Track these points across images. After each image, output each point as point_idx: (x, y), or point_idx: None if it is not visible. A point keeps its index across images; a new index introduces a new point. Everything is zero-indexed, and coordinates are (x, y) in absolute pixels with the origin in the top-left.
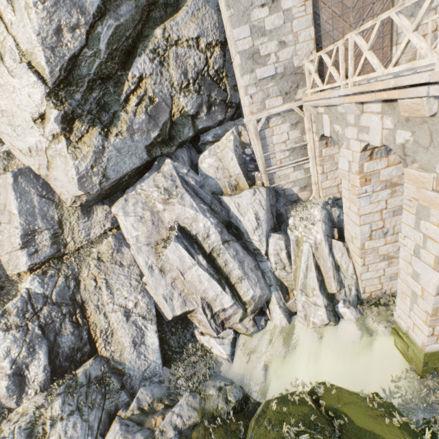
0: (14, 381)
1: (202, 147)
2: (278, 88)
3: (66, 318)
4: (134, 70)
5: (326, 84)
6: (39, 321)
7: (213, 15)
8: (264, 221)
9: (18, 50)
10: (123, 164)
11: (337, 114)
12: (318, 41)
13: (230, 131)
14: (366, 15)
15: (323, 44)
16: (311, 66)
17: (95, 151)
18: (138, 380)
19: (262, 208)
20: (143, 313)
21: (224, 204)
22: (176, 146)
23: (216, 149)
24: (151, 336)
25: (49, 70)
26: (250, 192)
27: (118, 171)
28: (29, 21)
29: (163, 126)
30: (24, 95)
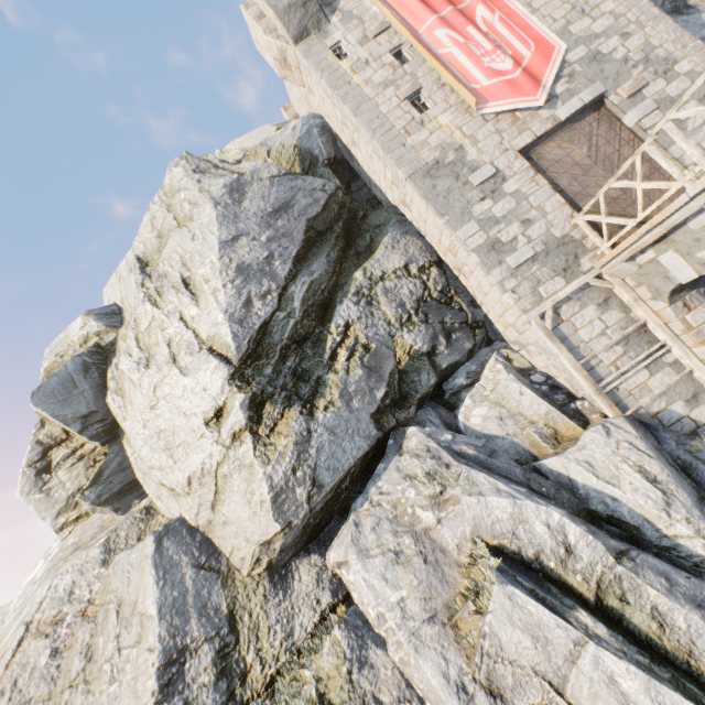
0: None
1: (453, 400)
2: (549, 268)
3: None
4: (337, 319)
5: (642, 210)
6: None
7: (416, 242)
8: (672, 483)
9: (197, 340)
10: (342, 453)
11: (693, 236)
12: (571, 205)
13: (490, 359)
14: (617, 162)
15: (580, 205)
16: (592, 216)
17: (297, 442)
18: None
19: (644, 455)
20: None
21: (553, 474)
22: (415, 405)
23: (481, 391)
24: None
25: (236, 345)
26: (596, 432)
27: (335, 467)
28: (215, 304)
29: (390, 378)
30: (197, 391)
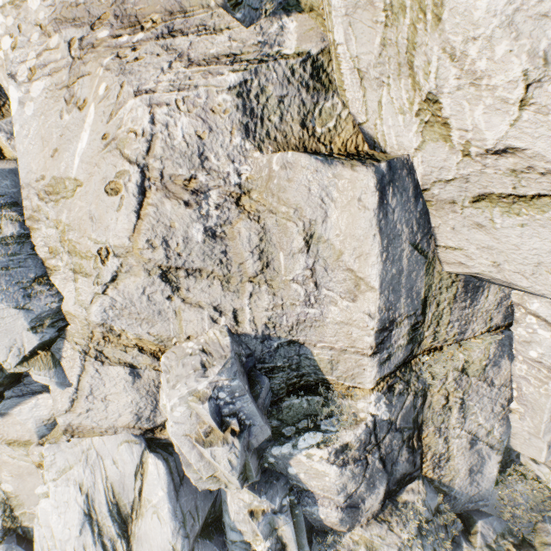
0: (346, 512)
1: None
2: None
3: (404, 444)
4: None
5: None
6: (379, 453)
7: None
8: None
9: None
10: None
11: None
12: None
13: None
14: None
15: None
16: None
17: None
18: (462, 502)
19: None
20: (492, 443)
21: None
22: None
23: None
24: (492, 466)
25: None
26: None
27: None
28: None
29: None
30: None
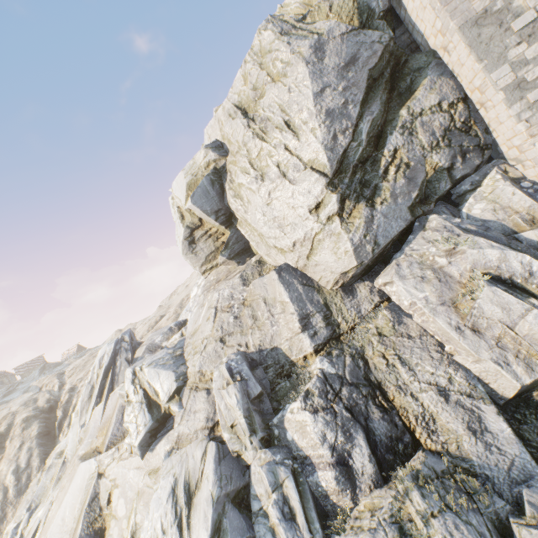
0: (339, 471)
1: (458, 200)
2: None
3: (369, 401)
4: (388, 146)
5: None
6: (342, 403)
7: (448, 82)
8: None
9: (301, 163)
10: (390, 228)
11: None
12: None
13: (491, 172)
14: None
15: None
16: None
17: (365, 222)
18: (503, 484)
19: None
20: (465, 391)
21: (526, 241)
22: (433, 203)
23: (481, 194)
24: (493, 420)
25: (329, 165)
26: None
27: (386, 236)
28: (314, 139)
29: (421, 185)
30: (303, 193)
